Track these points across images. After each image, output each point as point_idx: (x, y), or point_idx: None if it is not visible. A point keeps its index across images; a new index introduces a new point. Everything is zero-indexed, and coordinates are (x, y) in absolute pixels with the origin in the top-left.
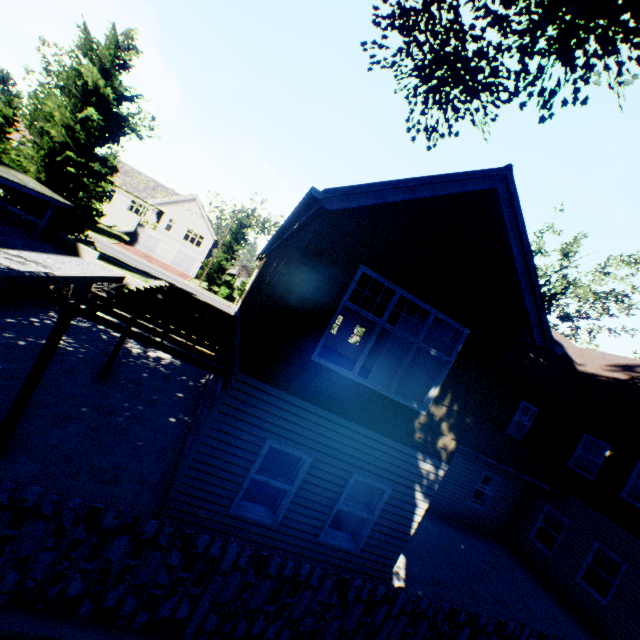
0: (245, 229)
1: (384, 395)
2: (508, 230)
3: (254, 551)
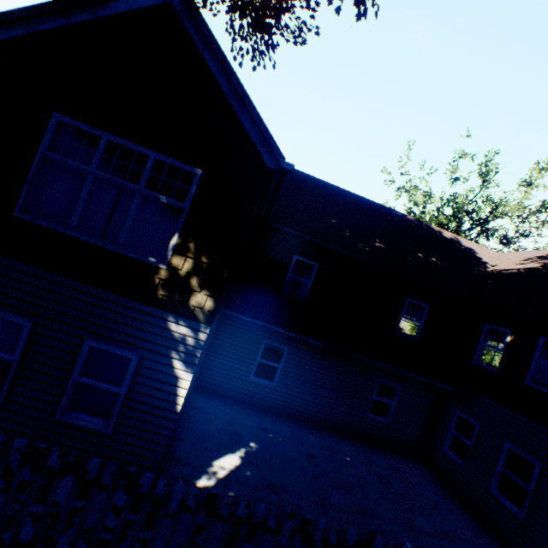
0: None
1: (110, 250)
2: (198, 44)
3: None
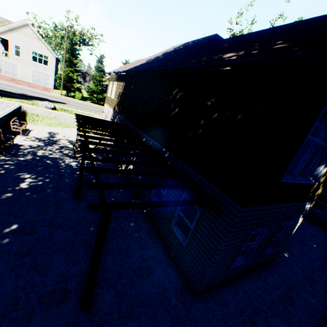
0: (76, 46)
1: (304, 183)
2: None
3: (236, 274)
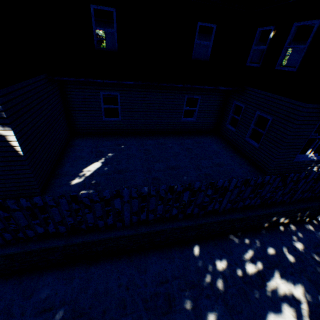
0: None
1: None
2: None
3: None
